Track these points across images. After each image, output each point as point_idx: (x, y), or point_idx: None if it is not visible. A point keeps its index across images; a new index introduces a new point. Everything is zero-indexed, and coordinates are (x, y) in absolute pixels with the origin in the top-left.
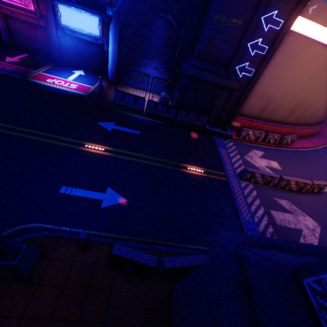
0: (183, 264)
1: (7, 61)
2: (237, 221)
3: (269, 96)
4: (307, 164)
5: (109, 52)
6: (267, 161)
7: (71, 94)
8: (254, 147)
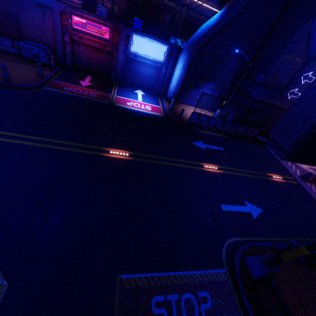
0: None
1: (84, 86)
2: None
3: None
4: None
5: (174, 76)
6: None
7: (153, 116)
8: None
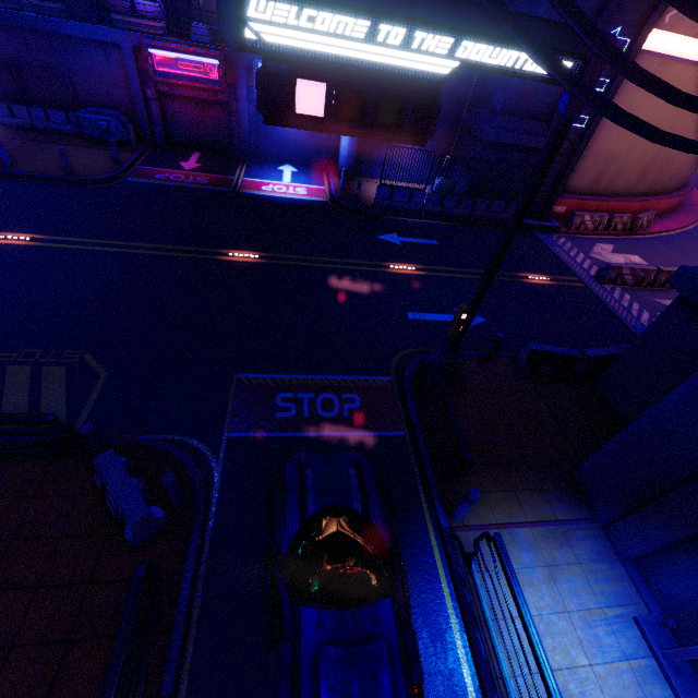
0: (604, 353)
1: (188, 169)
2: (622, 328)
3: (608, 154)
4: (682, 253)
5: None
6: (624, 256)
7: (309, 203)
8: (597, 241)
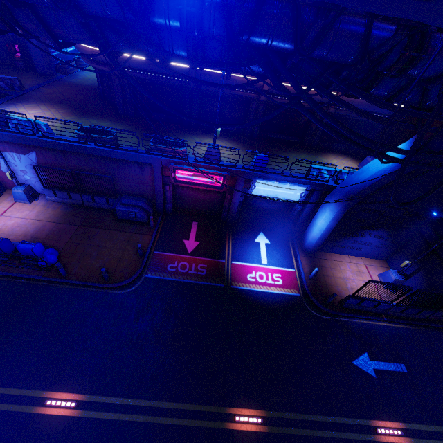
0: None
1: (190, 251)
2: None
3: None
4: None
5: (317, 226)
6: None
7: (287, 300)
8: None
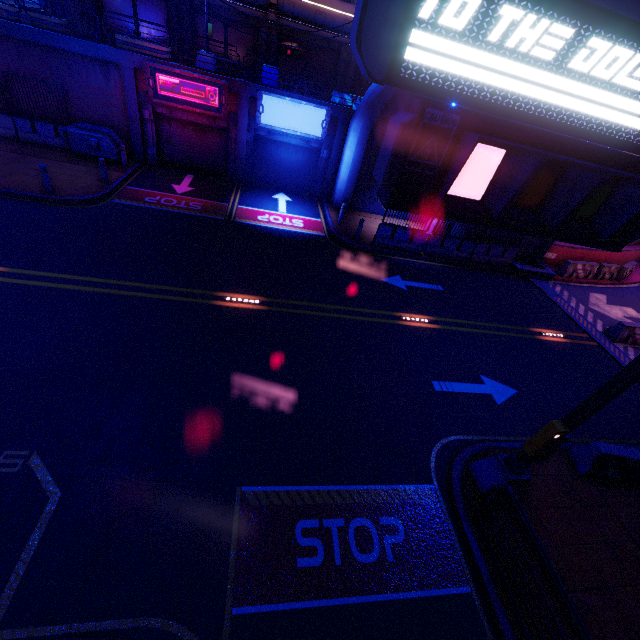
0: None
1: (180, 193)
2: None
3: None
4: None
5: (344, 163)
6: (620, 308)
7: (308, 237)
8: (589, 289)
